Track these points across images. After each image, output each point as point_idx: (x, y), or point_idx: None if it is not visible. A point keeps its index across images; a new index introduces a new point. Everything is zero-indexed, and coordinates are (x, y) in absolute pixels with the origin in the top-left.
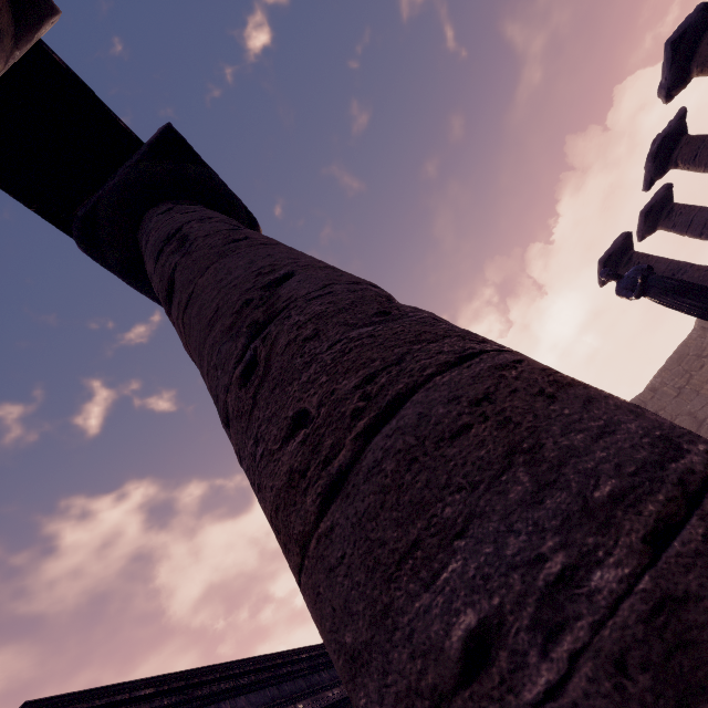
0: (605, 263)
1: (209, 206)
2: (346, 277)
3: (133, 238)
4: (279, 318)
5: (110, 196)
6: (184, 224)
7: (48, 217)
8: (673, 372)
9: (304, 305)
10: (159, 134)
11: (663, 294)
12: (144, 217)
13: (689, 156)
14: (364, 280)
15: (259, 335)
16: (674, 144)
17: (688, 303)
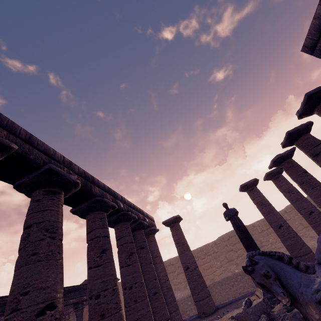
0: (242, 187)
1: (59, 186)
2: (39, 298)
3: (31, 193)
4: (14, 314)
5: (25, 183)
6: (33, 223)
7: (6, 182)
8: (264, 223)
9: (19, 315)
10: (45, 169)
11: (234, 225)
12: (34, 192)
13: (286, 168)
14: (44, 297)
15: (12, 311)
16: (283, 160)
17: (238, 233)
